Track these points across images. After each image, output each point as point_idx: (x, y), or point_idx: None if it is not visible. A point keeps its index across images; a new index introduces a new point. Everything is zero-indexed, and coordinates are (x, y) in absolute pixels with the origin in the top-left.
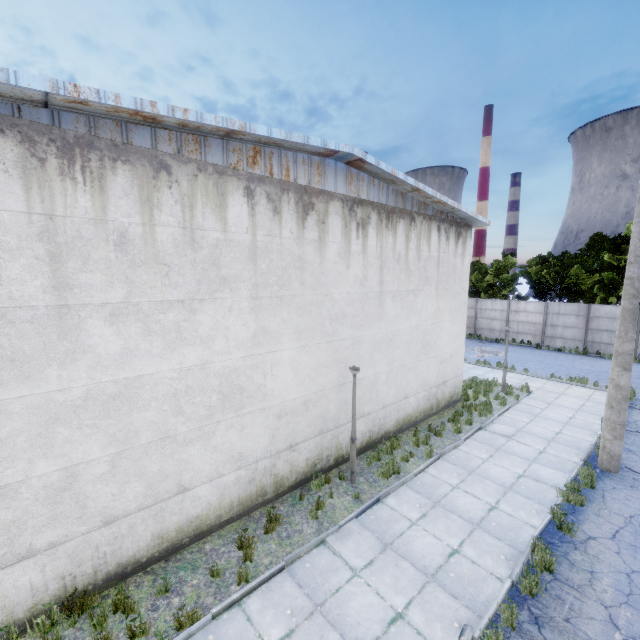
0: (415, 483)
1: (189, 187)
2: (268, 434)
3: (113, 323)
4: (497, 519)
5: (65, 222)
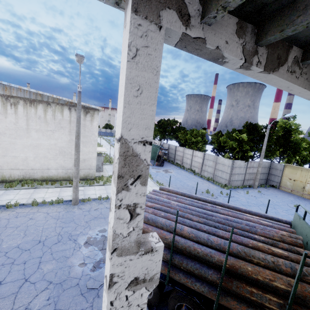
0: (10, 190)
1: None
2: None
3: None
4: (4, 201)
5: None
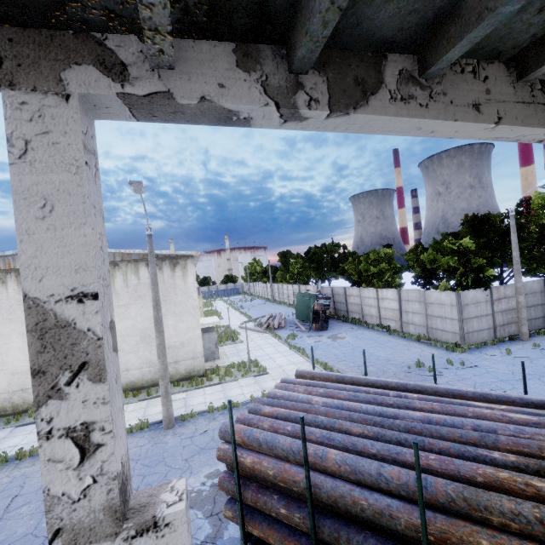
0: None
1: None
2: (6, 382)
3: None
4: None
5: None
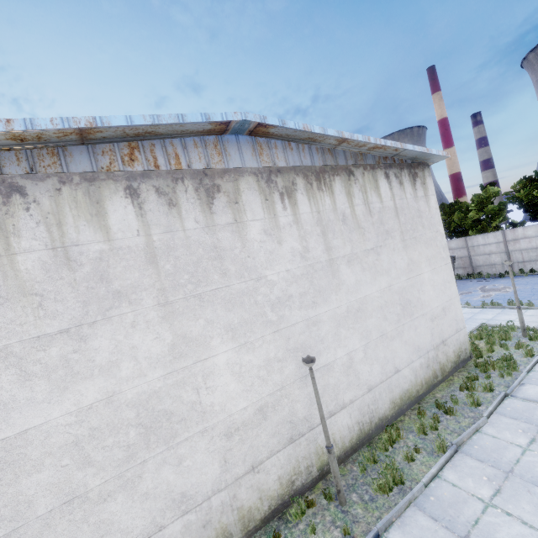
0: (427, 499)
1: (52, 203)
2: (217, 460)
3: None
4: None
5: None
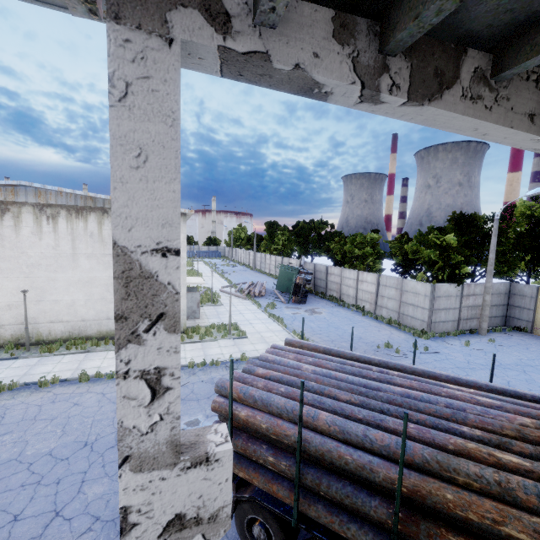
0: (48, 357)
1: None
2: None
3: None
4: (37, 376)
5: None
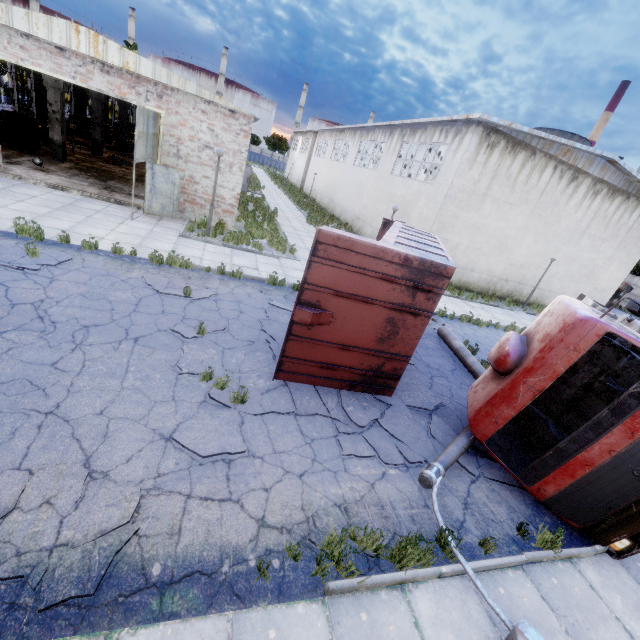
0: None
1: (537, 162)
2: (503, 269)
3: (491, 204)
4: None
5: (500, 168)
